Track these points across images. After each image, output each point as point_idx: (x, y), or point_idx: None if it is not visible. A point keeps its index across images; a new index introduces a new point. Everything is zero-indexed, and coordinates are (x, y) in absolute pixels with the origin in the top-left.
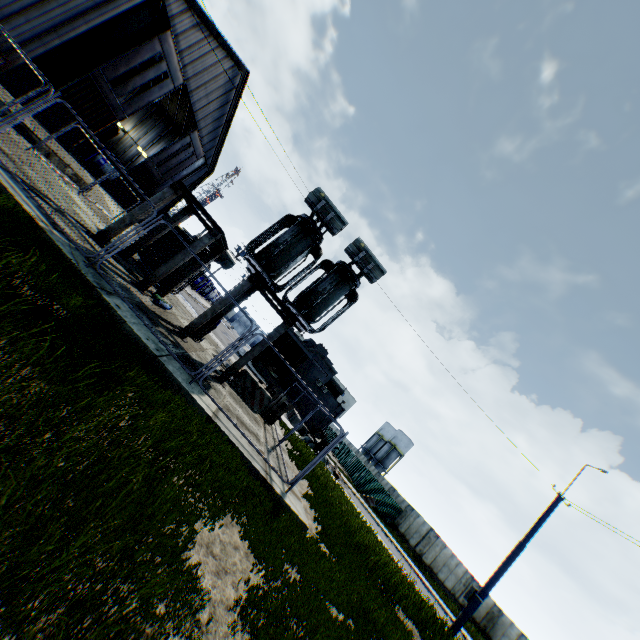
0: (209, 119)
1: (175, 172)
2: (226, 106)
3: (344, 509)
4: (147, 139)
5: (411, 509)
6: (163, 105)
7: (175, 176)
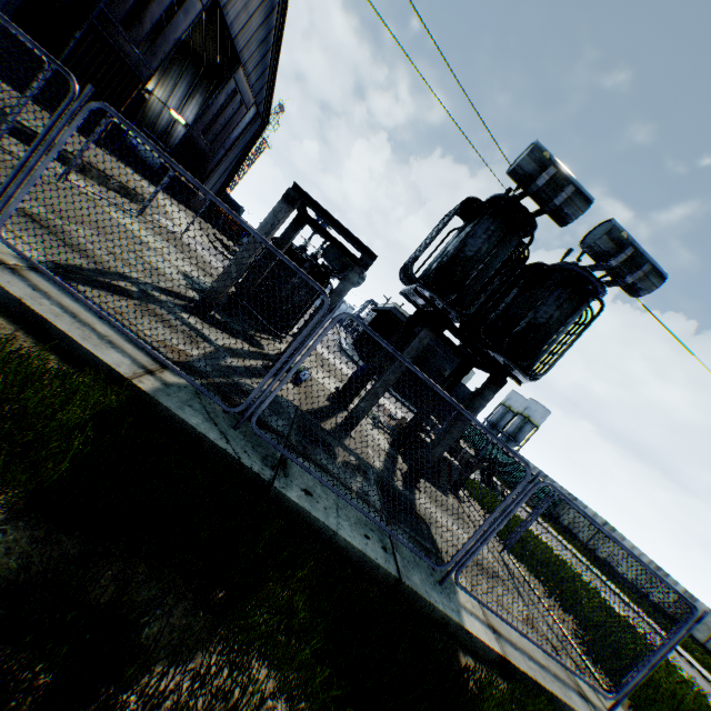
0: (253, 45)
1: (224, 136)
2: (271, 16)
3: (615, 631)
4: (177, 96)
5: (573, 499)
6: (184, 39)
7: (225, 142)
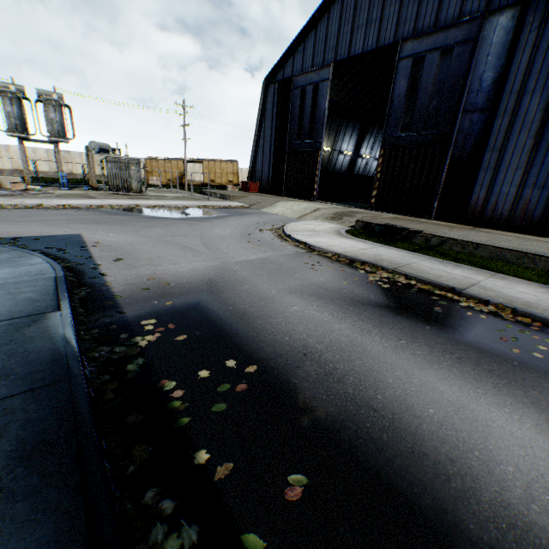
0: (409, 12)
1: (457, 101)
2: None
3: None
4: None
5: None
6: None
7: (476, 102)
